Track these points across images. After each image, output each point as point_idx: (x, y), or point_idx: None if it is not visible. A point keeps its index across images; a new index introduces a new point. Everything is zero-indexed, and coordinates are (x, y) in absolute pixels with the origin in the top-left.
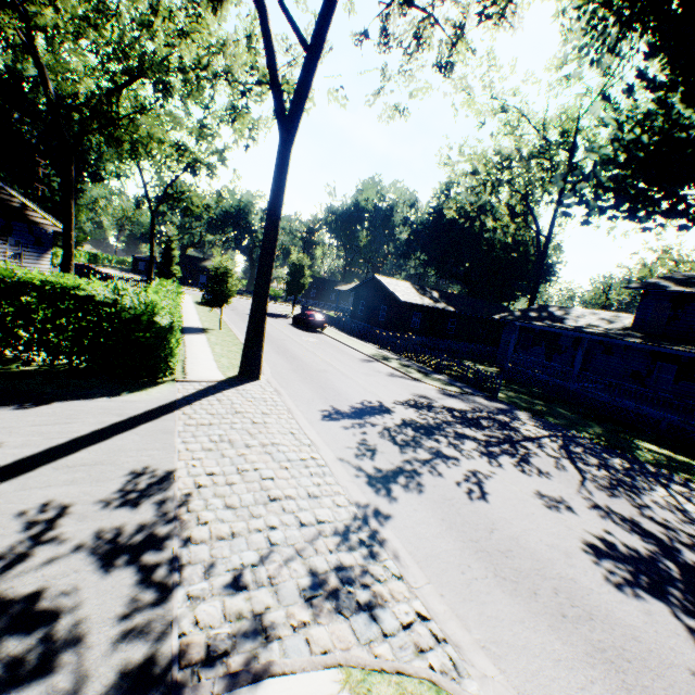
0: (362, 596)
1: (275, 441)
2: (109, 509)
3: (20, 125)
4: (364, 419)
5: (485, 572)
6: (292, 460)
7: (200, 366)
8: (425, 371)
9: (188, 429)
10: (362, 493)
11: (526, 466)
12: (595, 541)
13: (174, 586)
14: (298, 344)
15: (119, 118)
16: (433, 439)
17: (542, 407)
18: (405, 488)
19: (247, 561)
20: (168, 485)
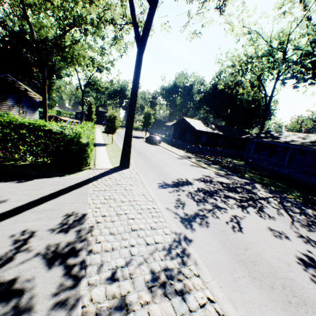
0: (178, 287)
1: (135, 199)
2: (53, 234)
3: (26, 54)
4: (178, 188)
5: (244, 274)
6: (143, 209)
7: (102, 161)
8: (208, 163)
9: (94, 192)
10: (177, 227)
11: (261, 213)
12: (303, 256)
13: (81, 278)
14: (147, 151)
15: (65, 47)
16: (213, 198)
17: (267, 182)
18: (200, 224)
19: (118, 264)
20: (83, 222)
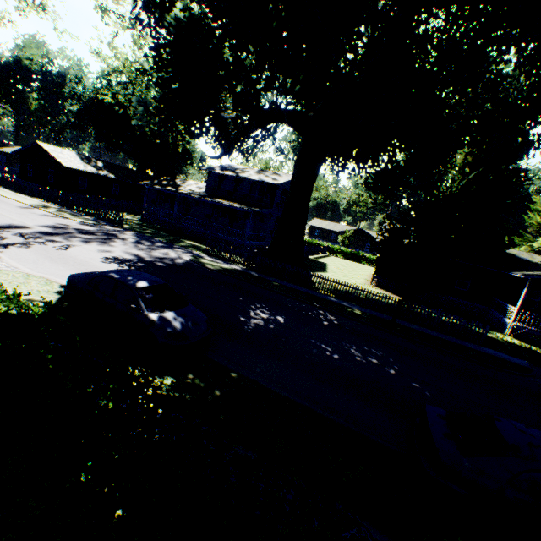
0: None
1: None
2: None
3: None
4: (4, 230)
5: (45, 260)
6: None
7: None
8: (78, 215)
9: None
10: None
11: (105, 244)
12: (111, 257)
13: None
14: None
15: None
16: (54, 237)
17: (150, 231)
18: (19, 247)
19: None
20: None
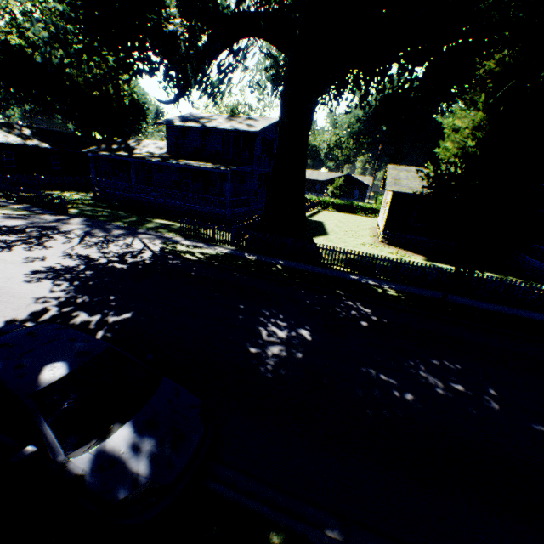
0: None
1: None
2: None
3: None
4: None
5: None
6: None
7: None
8: (3, 204)
9: None
10: None
11: (36, 247)
12: (43, 269)
13: None
14: None
15: None
16: None
17: (106, 213)
18: None
19: None
20: None
